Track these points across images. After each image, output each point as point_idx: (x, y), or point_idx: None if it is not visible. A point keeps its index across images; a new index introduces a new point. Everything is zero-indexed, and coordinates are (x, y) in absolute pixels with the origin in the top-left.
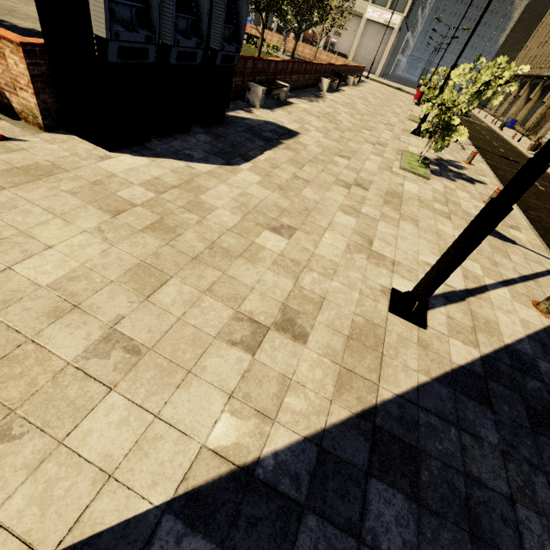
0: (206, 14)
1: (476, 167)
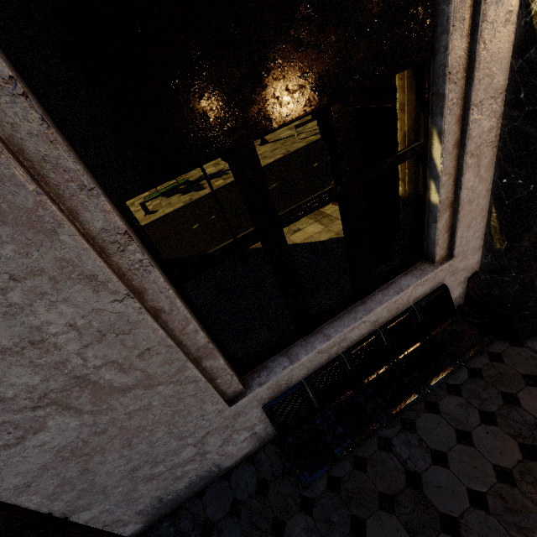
0: None
1: None
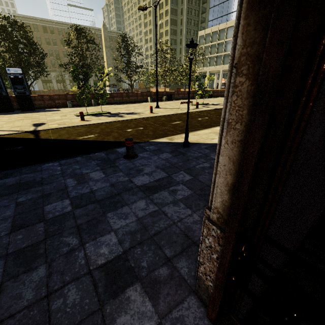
0: (2, 84)
1: (154, 114)
